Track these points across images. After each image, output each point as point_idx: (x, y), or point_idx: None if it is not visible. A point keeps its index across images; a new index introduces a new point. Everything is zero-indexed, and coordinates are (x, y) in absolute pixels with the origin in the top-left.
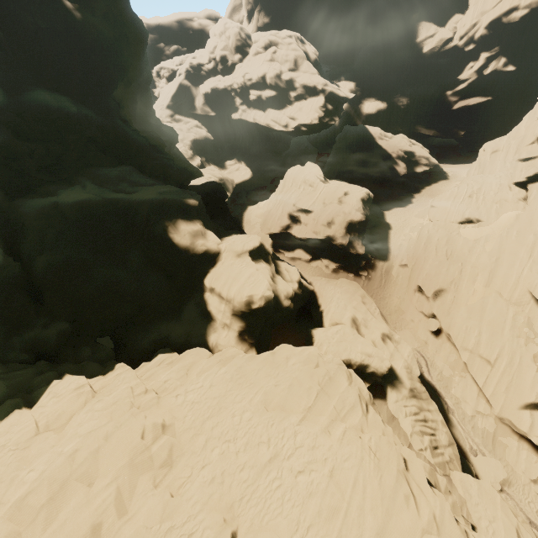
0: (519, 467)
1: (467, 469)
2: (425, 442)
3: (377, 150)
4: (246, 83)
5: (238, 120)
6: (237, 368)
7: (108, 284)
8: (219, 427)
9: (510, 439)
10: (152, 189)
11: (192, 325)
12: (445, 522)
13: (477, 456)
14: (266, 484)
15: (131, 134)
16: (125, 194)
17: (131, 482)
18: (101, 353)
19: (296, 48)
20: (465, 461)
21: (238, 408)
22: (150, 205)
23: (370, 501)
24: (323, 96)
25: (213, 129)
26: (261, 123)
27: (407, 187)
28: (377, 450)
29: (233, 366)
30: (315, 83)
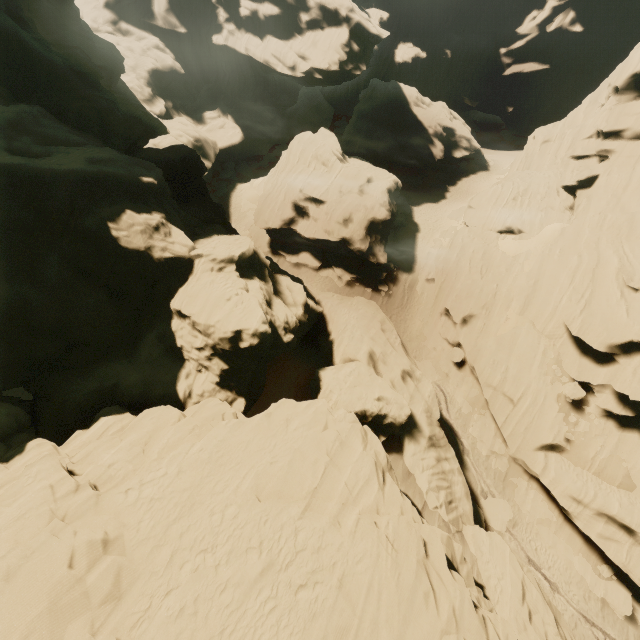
0: (526, 507)
1: (477, 515)
2: (441, 498)
3: (411, 120)
4: None
5: (222, 47)
6: (218, 442)
7: (7, 311)
8: (192, 532)
9: (521, 479)
10: (77, 153)
11: (153, 369)
12: (464, 614)
13: (488, 498)
14: (256, 608)
15: (34, 46)
16: (27, 158)
17: (53, 637)
18: (5, 419)
19: None
20: (476, 506)
21: (218, 501)
22: (75, 181)
23: (385, 610)
24: (347, 28)
25: (184, 57)
26: (257, 58)
27: (441, 177)
28: (396, 539)
29: (212, 439)
30: (337, 5)
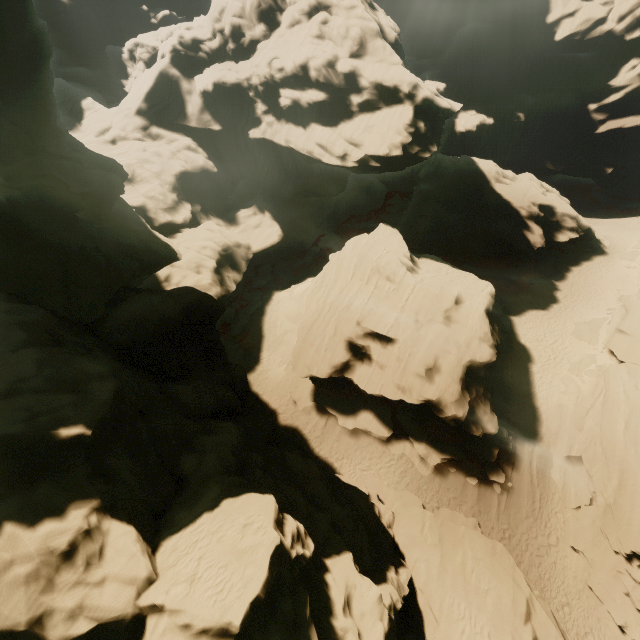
0: None
1: None
2: None
3: (495, 201)
4: (274, 76)
5: (259, 140)
6: None
7: None
8: None
9: None
10: None
11: None
12: None
13: None
14: None
15: None
16: None
17: None
18: None
19: (363, 15)
20: None
21: None
22: None
23: None
24: (410, 105)
25: (219, 153)
26: (299, 150)
27: (543, 268)
28: None
29: None
30: (397, 81)
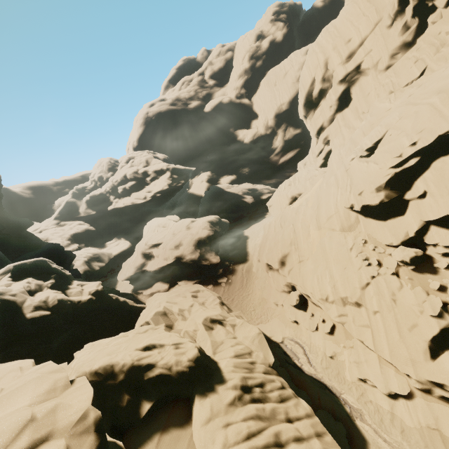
0: None
1: None
2: None
3: (227, 194)
4: (114, 184)
5: (114, 210)
6: None
7: None
8: None
9: None
10: None
11: None
12: None
13: None
14: None
15: None
16: None
17: None
18: None
19: (146, 155)
20: None
21: None
22: None
23: None
24: (169, 172)
25: (98, 224)
26: (128, 204)
27: (260, 211)
28: None
29: None
30: (161, 167)
